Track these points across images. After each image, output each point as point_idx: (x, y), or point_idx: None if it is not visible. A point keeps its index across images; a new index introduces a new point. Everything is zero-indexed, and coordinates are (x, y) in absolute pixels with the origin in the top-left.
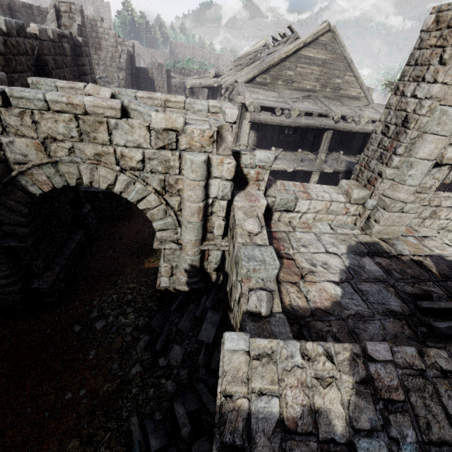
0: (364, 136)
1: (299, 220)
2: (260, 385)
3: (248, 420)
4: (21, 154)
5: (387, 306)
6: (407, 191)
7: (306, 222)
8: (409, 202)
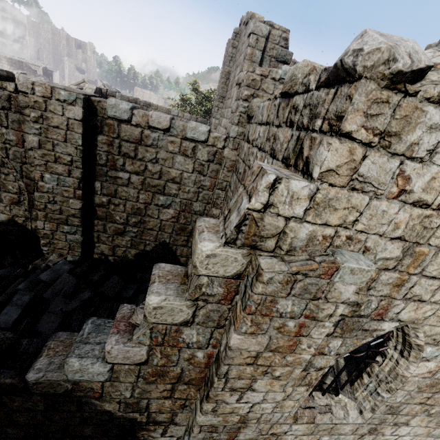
0: None
1: None
2: None
3: None
4: None
5: None
6: None
7: None
8: None
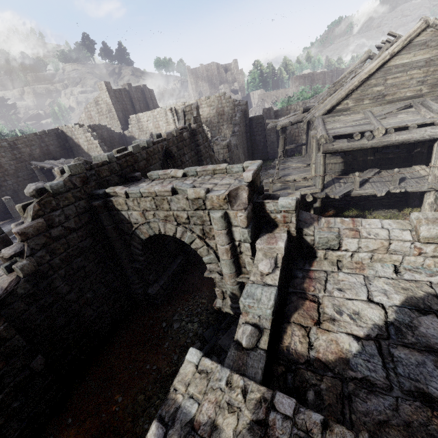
0: None
1: (350, 259)
2: (193, 391)
3: (177, 409)
4: (135, 219)
5: (421, 385)
6: None
7: (361, 261)
8: None
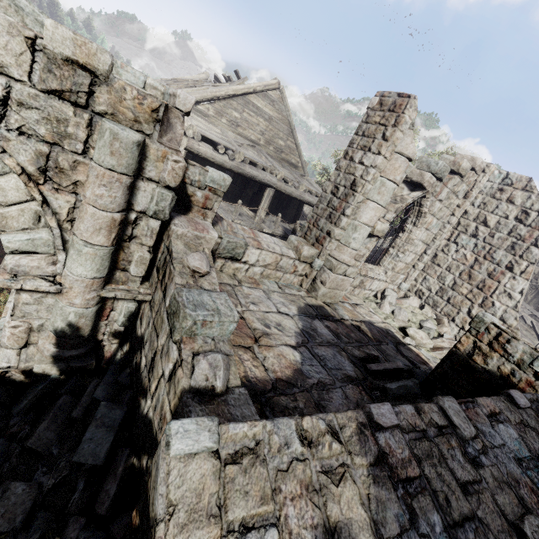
0: (298, 206)
1: (245, 274)
2: (244, 513)
3: None
4: None
5: (344, 371)
6: (351, 254)
7: (253, 277)
8: (351, 265)
